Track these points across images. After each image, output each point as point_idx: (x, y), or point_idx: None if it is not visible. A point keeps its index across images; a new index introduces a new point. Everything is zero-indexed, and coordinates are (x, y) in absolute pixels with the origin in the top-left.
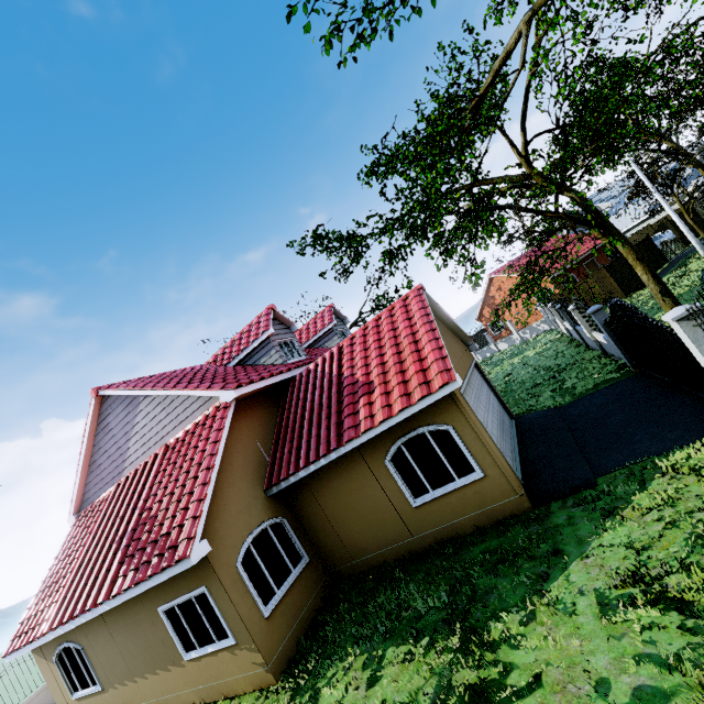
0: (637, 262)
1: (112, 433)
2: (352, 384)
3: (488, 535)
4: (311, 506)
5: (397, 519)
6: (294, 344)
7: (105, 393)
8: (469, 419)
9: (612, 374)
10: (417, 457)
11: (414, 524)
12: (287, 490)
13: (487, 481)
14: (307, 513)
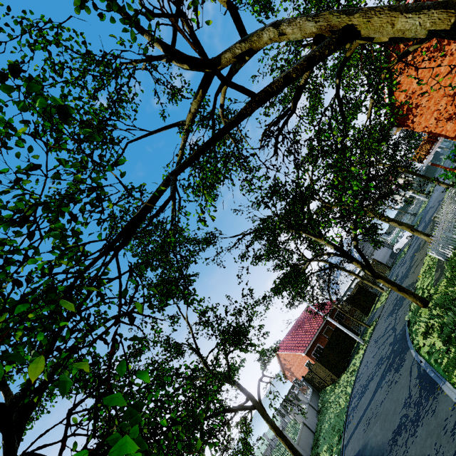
0: (277, 436)
1: None
2: None
3: None
4: None
5: None
6: None
7: None
8: None
9: None
10: None
11: None
12: None
13: None
14: None
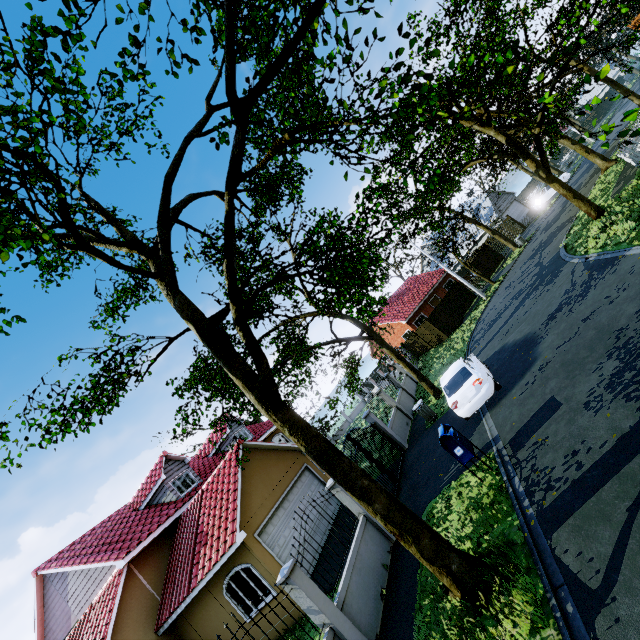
0: (398, 360)
1: (55, 600)
2: (202, 532)
3: (287, 637)
4: (192, 633)
5: (242, 633)
6: (188, 474)
7: (42, 573)
8: (258, 558)
9: (391, 455)
10: (240, 586)
11: (252, 634)
12: (174, 624)
13: (280, 597)
14: (191, 638)
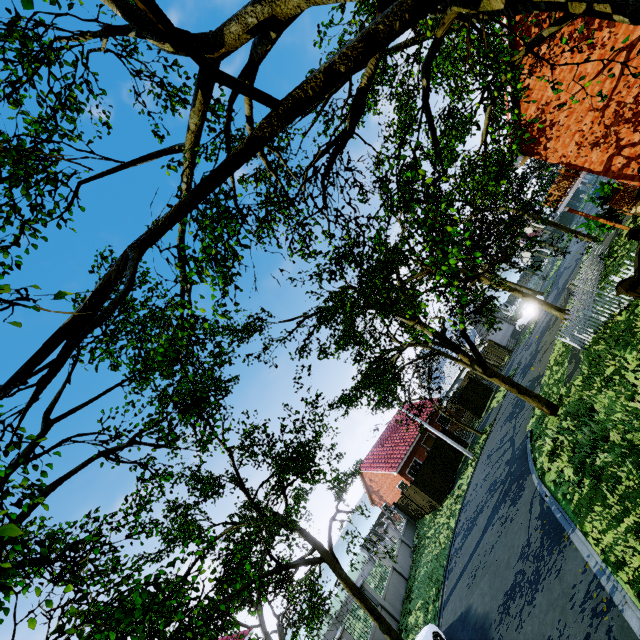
0: (354, 597)
1: None
2: None
3: None
4: None
5: None
6: None
7: None
8: None
9: None
10: None
11: None
12: None
13: None
14: None
